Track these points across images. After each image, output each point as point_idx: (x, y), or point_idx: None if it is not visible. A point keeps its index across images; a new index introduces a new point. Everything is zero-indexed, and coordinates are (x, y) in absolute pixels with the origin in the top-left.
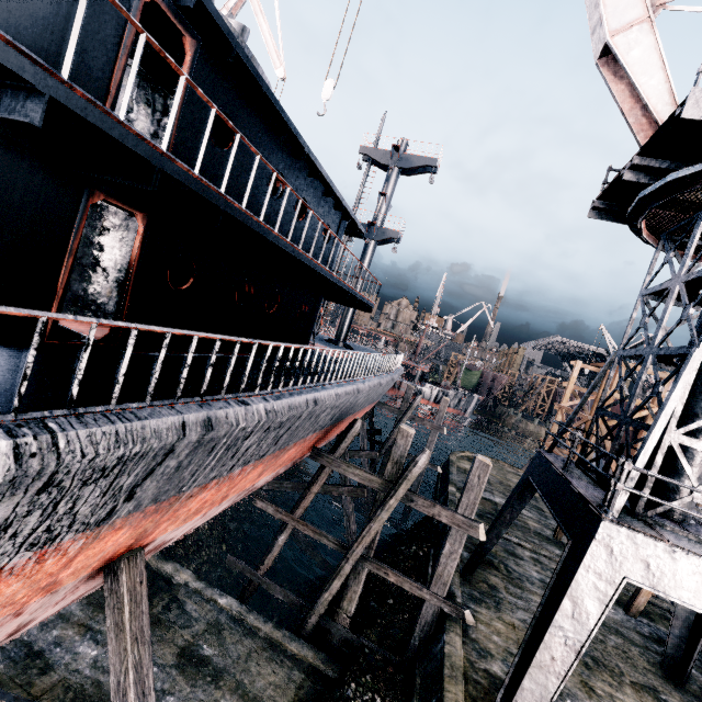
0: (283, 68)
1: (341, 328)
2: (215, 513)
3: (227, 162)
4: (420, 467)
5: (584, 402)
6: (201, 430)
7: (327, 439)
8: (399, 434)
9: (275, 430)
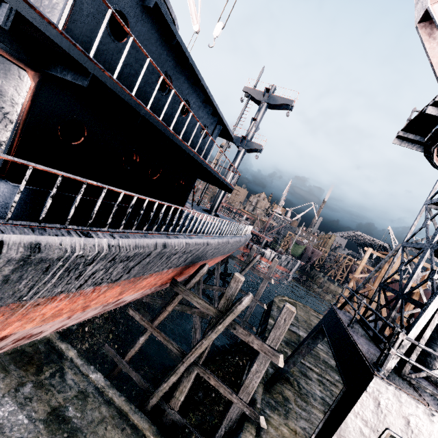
0: (198, 25)
1: (214, 203)
2: (88, 316)
3: (121, 53)
4: (243, 306)
5: (371, 276)
6: (24, 250)
7: (186, 274)
8: (233, 279)
9: (123, 262)
